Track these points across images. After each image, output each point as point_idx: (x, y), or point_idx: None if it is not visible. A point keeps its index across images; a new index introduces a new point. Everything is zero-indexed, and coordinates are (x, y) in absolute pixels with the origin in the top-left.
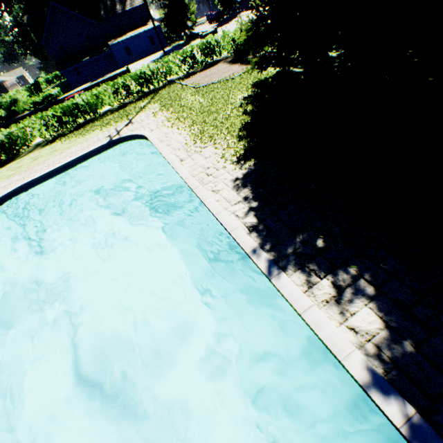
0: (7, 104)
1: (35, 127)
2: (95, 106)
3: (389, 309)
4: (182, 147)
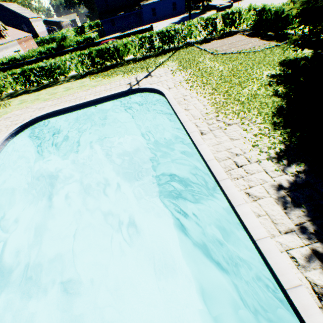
0: (58, 39)
1: (73, 62)
2: (122, 53)
3: None
4: (202, 116)
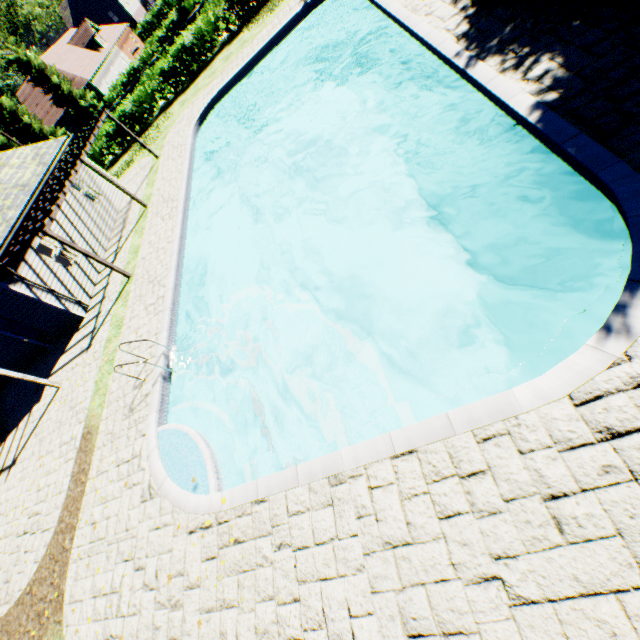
0: (175, 1)
1: (218, 16)
2: None
3: (570, 56)
4: None
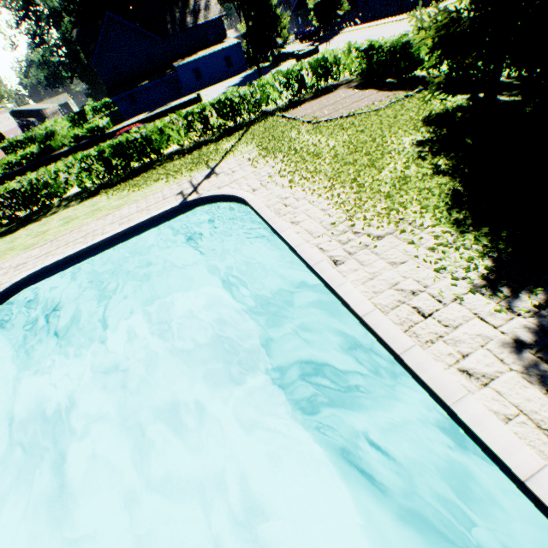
0: (41, 138)
1: (72, 173)
2: (159, 145)
3: None
4: (325, 231)
